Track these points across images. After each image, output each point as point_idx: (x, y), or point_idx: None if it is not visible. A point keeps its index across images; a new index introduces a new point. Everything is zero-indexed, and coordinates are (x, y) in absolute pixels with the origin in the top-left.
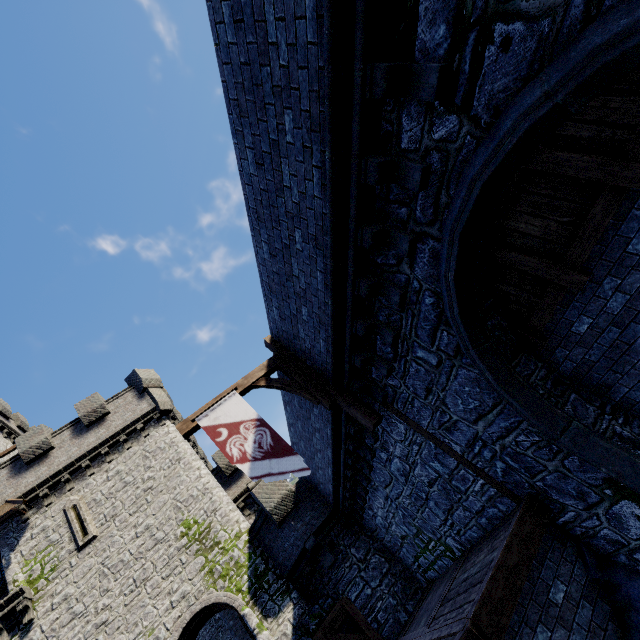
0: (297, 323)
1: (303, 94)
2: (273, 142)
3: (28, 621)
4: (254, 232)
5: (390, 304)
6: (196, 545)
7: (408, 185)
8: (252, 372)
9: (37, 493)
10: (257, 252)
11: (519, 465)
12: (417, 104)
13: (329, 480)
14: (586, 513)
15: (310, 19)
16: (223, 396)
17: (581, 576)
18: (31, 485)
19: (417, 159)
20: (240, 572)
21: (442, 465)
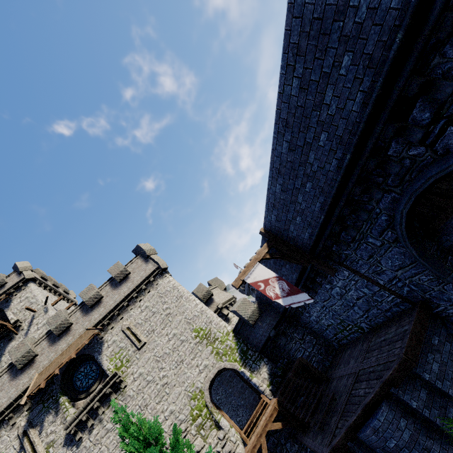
0: (290, 224)
1: (339, 129)
2: (307, 143)
3: (125, 387)
4: (272, 178)
5: (357, 217)
6: (205, 341)
7: (389, 172)
8: (260, 250)
9: (103, 323)
10: (270, 188)
11: (418, 289)
12: (403, 139)
13: None
14: (450, 307)
15: (357, 102)
16: (253, 266)
17: (445, 333)
18: (98, 319)
19: (396, 160)
20: (233, 352)
21: (369, 290)
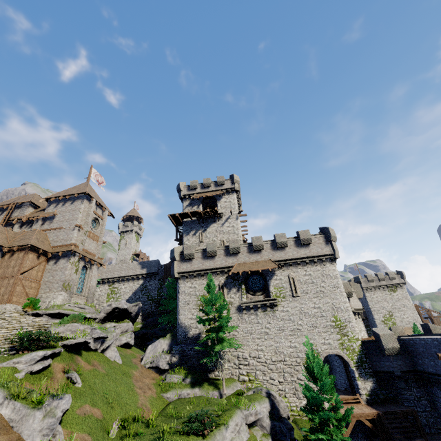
0: None
1: None
2: None
3: (276, 310)
4: None
5: None
6: (338, 329)
7: None
8: None
9: (280, 263)
10: None
11: None
12: None
13: (436, 370)
14: None
15: None
16: None
17: None
18: (278, 258)
19: None
20: (354, 353)
21: None
